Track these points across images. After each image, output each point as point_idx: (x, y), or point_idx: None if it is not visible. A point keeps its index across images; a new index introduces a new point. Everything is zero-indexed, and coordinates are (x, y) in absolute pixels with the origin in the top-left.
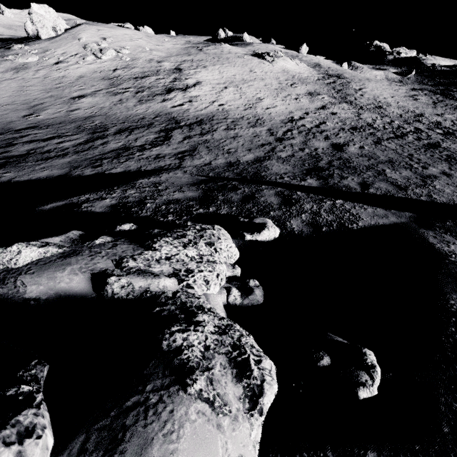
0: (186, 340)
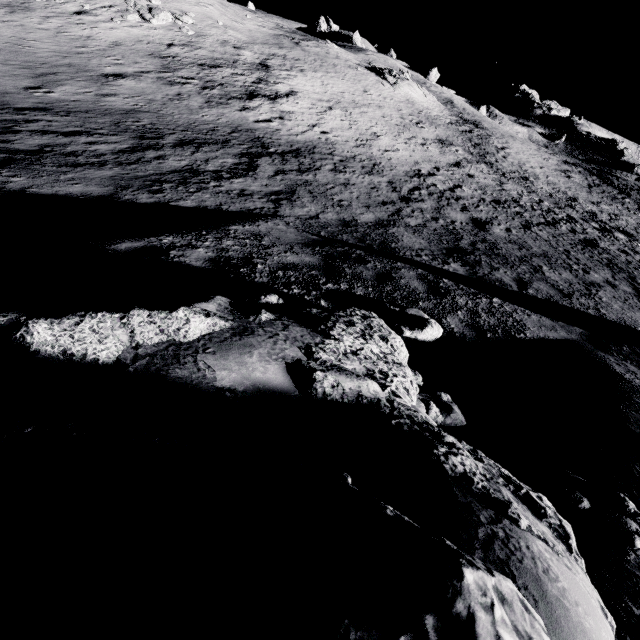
0: (465, 466)
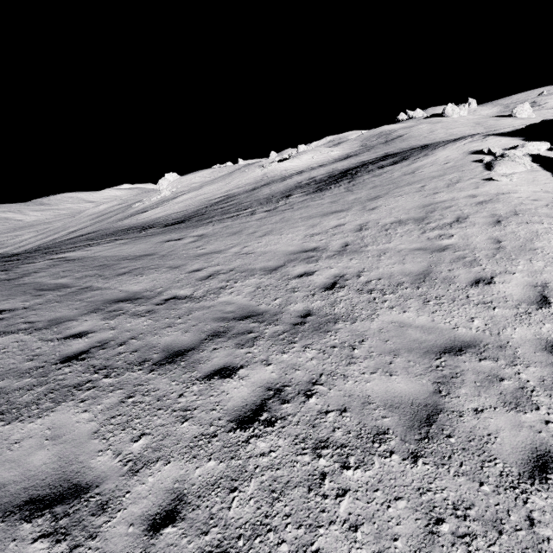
0: None
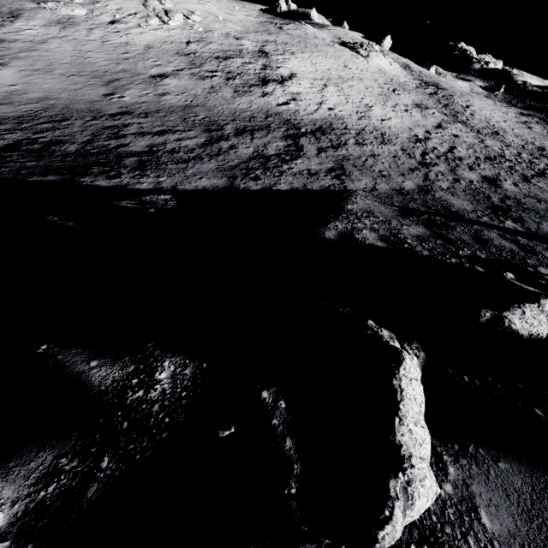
0: None
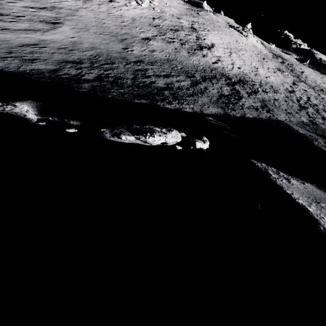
0: None
